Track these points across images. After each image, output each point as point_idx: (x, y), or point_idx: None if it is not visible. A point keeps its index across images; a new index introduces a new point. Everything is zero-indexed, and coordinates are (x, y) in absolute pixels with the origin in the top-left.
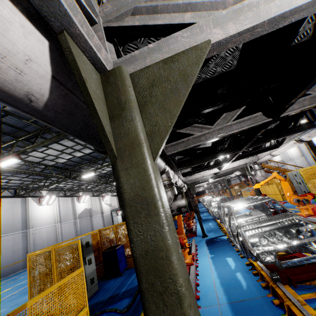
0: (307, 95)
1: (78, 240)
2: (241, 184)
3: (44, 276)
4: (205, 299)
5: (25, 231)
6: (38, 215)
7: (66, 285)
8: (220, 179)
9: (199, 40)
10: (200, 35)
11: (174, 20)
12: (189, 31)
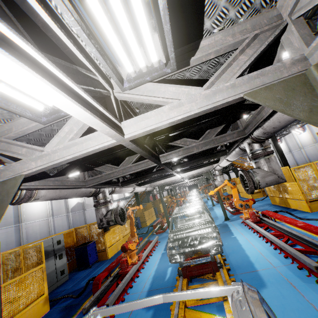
0: (183, 146)
1: (41, 242)
2: None
3: (15, 270)
4: (135, 288)
5: (18, 225)
6: (30, 209)
7: (27, 278)
8: (200, 178)
9: (26, 167)
10: (26, 164)
11: (14, 154)
12: (20, 163)
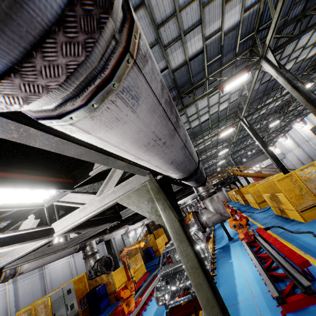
0: None
1: (48, 297)
2: (235, 190)
3: None
4: None
5: (41, 272)
6: None
7: None
8: None
9: None
10: None
11: None
12: None
